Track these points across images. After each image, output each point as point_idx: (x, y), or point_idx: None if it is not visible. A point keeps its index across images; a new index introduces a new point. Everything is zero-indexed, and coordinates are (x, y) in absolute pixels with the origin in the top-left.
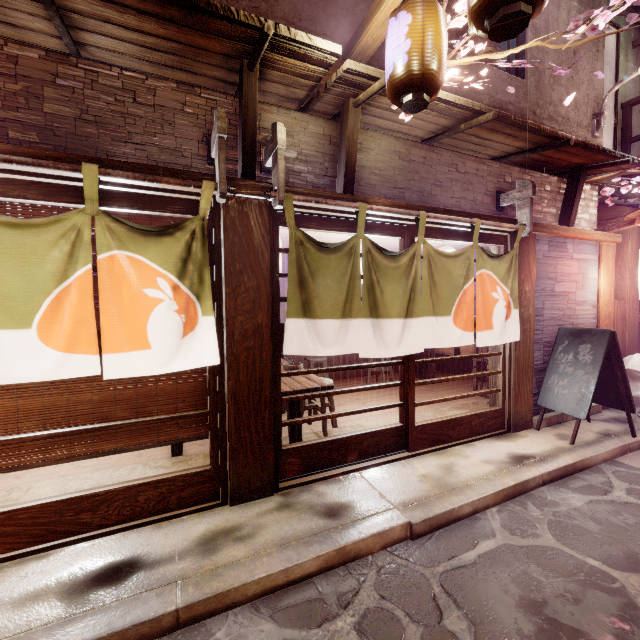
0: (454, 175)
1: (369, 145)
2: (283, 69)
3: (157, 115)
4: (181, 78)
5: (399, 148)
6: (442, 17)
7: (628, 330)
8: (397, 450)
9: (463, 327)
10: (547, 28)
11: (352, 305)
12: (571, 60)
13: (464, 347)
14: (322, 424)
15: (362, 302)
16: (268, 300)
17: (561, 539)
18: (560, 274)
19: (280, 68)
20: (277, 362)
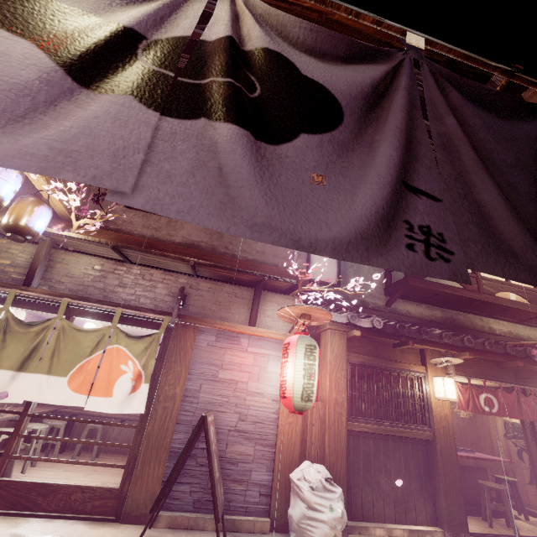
0: (140, 281)
1: (70, 260)
2: None
3: None
4: None
5: (95, 263)
6: (33, 203)
7: (328, 435)
8: None
9: (75, 389)
10: None
11: None
12: None
13: None
14: None
15: None
16: None
17: None
18: (228, 362)
19: None
20: None
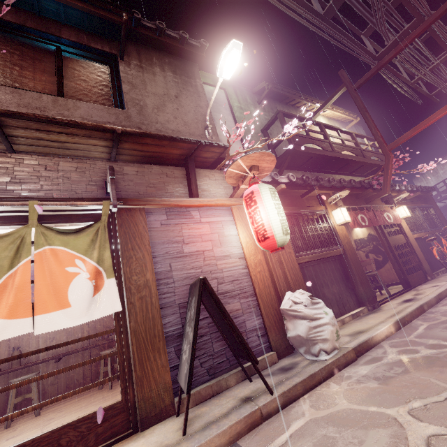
0: (43, 173)
1: None
2: None
3: None
4: None
5: None
6: None
7: (288, 271)
8: None
9: (7, 315)
10: (144, 84)
11: None
12: (174, 100)
13: None
14: None
15: None
16: None
17: None
18: (188, 237)
19: None
20: None
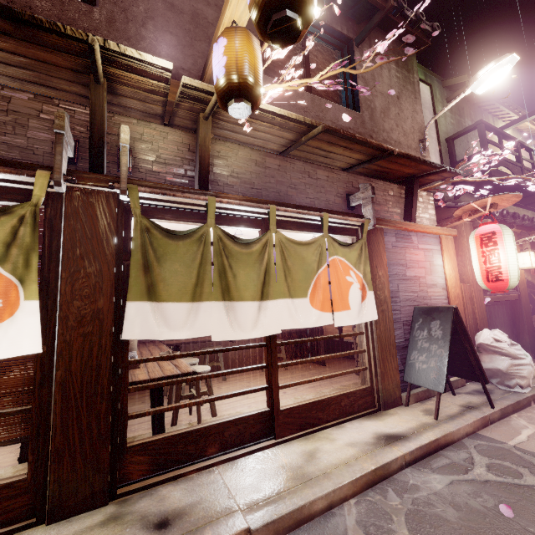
0: (307, 180)
1: (227, 153)
2: (130, 84)
3: (10, 118)
4: (46, 94)
5: (255, 157)
6: (255, 43)
7: (477, 309)
8: (264, 438)
9: (320, 308)
10: (374, 80)
11: (203, 288)
12: (396, 102)
13: (346, 331)
14: (197, 414)
15: (213, 285)
16: (111, 285)
17: (417, 534)
18: (409, 261)
19: (127, 83)
20: (125, 349)
